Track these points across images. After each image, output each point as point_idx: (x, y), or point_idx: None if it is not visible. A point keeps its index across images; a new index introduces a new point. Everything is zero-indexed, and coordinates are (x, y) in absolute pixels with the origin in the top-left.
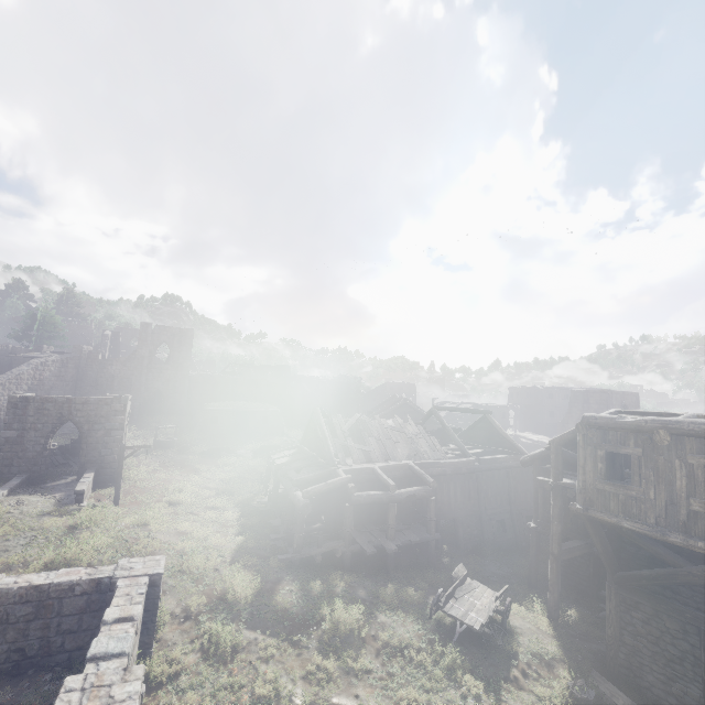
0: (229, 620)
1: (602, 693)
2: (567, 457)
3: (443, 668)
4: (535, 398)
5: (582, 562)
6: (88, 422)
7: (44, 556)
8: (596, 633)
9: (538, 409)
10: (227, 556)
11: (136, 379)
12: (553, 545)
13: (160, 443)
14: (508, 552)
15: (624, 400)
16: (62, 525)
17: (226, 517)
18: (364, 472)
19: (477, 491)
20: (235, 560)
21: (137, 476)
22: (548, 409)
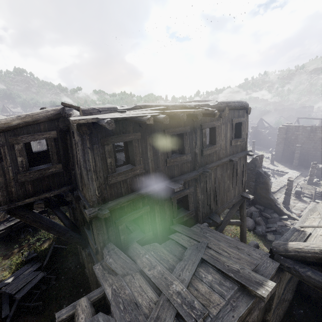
0: None
1: (41, 254)
2: None
3: None
4: None
5: None
6: None
7: None
8: None
9: None
10: None
11: None
12: None
13: None
14: None
15: None
16: None
17: None
18: None
19: None
20: None
21: None
22: None
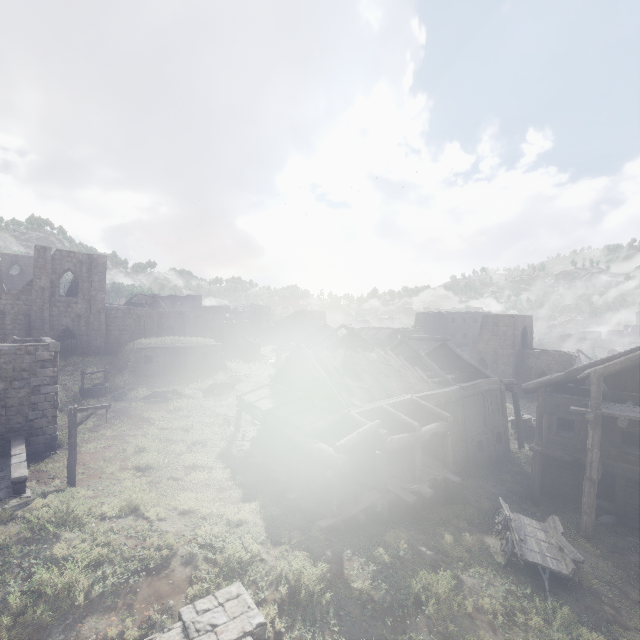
0: (321, 636)
1: None
2: (603, 387)
3: (558, 627)
4: (440, 322)
5: (570, 474)
6: (3, 379)
7: (4, 603)
8: (622, 544)
9: (442, 331)
10: (261, 537)
11: (36, 315)
12: (592, 472)
13: (89, 391)
14: (487, 468)
15: (524, 322)
16: (12, 540)
17: (217, 477)
18: (374, 412)
19: (463, 417)
20: (274, 540)
21: (78, 438)
22: (451, 331)
